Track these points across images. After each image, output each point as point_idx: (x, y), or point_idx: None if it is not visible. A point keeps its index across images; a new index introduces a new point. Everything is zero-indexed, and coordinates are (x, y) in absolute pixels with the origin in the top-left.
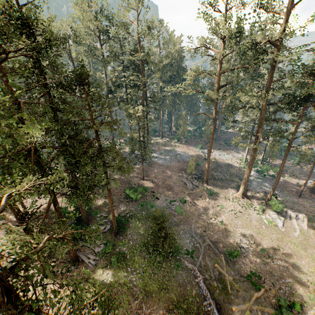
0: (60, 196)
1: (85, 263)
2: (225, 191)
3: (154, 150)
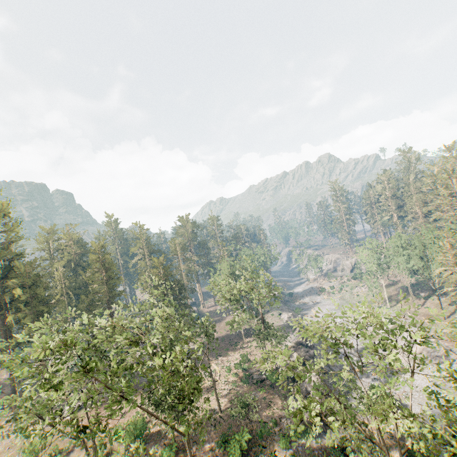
0: None
1: None
2: (2, 419)
3: None
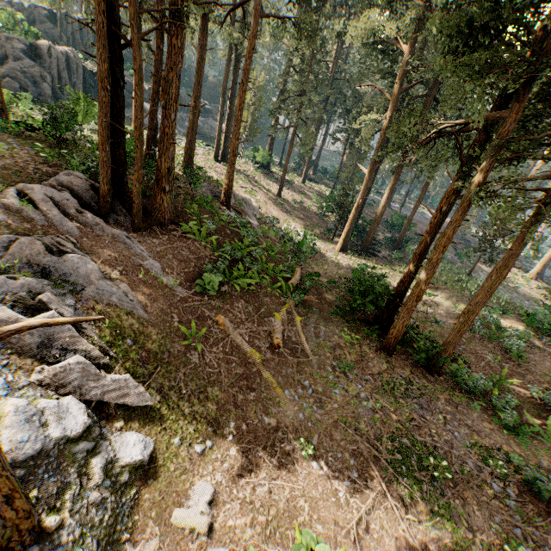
0: (304, 197)
1: (378, 256)
2: None
3: (392, 201)
